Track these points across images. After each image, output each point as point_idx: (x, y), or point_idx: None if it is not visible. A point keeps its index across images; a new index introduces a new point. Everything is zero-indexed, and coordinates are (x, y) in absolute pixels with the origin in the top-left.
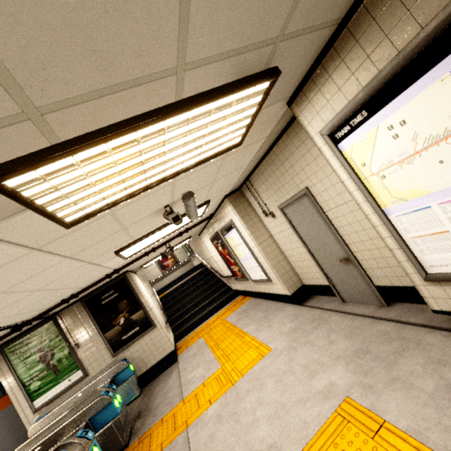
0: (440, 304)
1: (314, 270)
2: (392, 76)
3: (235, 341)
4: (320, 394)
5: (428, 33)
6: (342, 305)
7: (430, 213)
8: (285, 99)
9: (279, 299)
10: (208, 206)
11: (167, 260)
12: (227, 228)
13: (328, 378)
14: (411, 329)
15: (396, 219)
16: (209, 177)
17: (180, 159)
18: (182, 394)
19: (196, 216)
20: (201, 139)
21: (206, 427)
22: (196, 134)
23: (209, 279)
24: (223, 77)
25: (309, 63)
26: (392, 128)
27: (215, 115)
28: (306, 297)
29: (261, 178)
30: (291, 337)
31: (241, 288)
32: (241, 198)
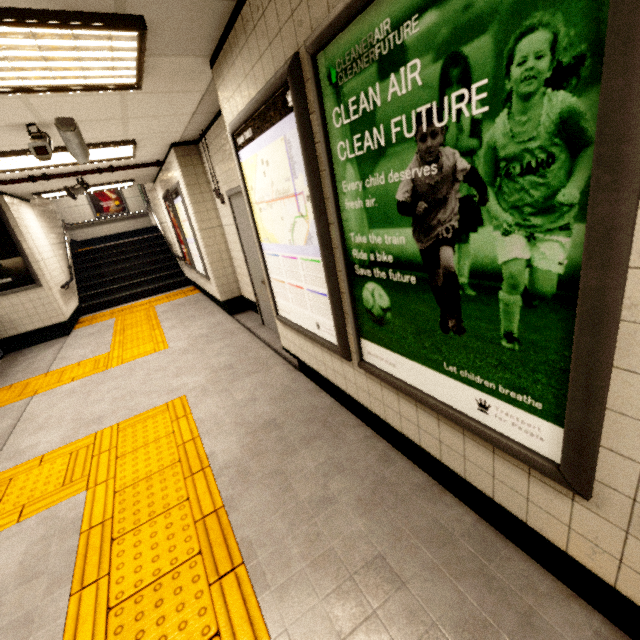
0: (285, 343)
1: (249, 284)
2: (260, 107)
3: (143, 332)
4: (169, 390)
5: (272, 84)
6: (259, 327)
7: (279, 262)
8: (204, 57)
9: (218, 303)
10: (136, 149)
11: (108, 200)
12: (176, 192)
13: (187, 380)
14: (277, 359)
15: (267, 257)
16: (109, 110)
17: (8, 74)
18: (50, 367)
19: (86, 159)
20: (38, 61)
21: (53, 398)
22: (22, 54)
23: (161, 251)
24: (32, 1)
25: (217, 29)
26: (263, 164)
27: (46, 41)
28: (242, 309)
29: (215, 143)
30: (194, 342)
31: (191, 277)
32: (196, 157)
